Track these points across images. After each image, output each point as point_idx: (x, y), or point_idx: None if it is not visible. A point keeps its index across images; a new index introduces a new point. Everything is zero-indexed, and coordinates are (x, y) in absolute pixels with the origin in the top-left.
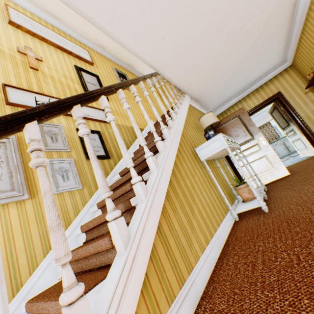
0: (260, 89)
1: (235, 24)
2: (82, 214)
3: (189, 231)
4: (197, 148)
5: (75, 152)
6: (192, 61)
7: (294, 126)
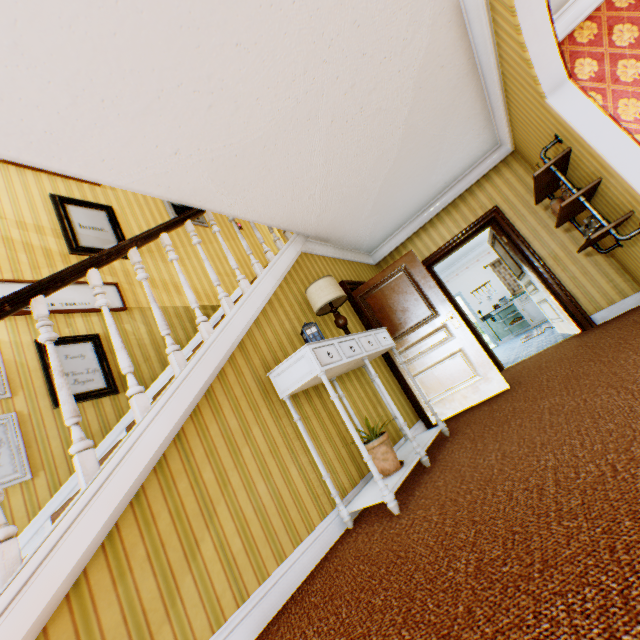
0: (459, 201)
1: (342, 102)
2: (23, 539)
3: (155, 617)
4: (273, 372)
5: (24, 396)
6: (272, 178)
7: (531, 275)
